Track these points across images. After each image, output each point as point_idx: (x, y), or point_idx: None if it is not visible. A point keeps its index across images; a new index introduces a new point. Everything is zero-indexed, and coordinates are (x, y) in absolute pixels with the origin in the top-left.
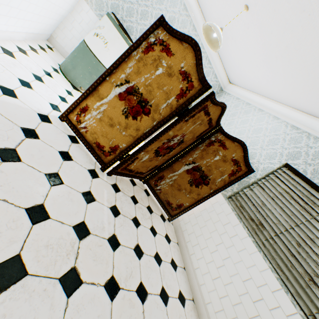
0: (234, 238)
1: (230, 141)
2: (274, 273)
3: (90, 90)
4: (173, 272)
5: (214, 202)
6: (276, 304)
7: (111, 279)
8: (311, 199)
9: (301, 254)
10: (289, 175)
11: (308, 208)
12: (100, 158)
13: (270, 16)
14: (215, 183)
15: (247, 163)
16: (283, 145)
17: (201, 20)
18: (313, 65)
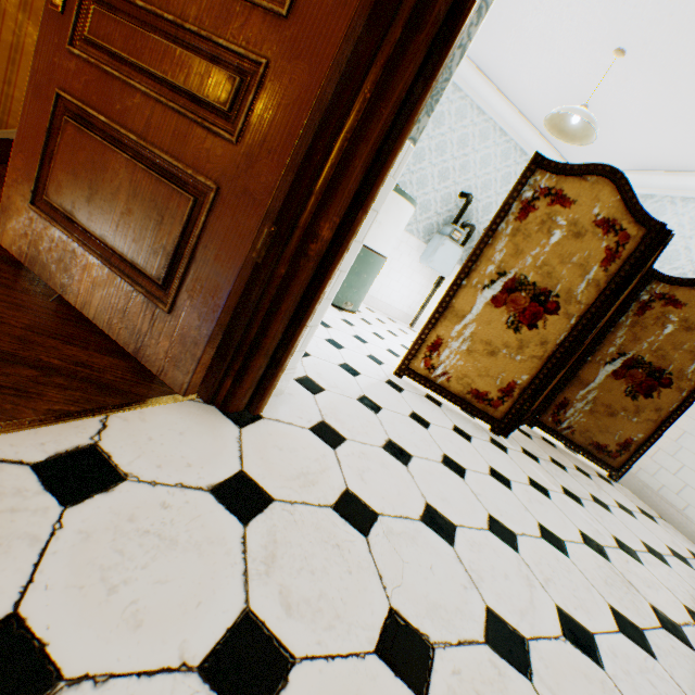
0: None
1: (683, 290)
2: None
3: (440, 312)
4: None
5: None
6: None
7: (688, 611)
8: None
9: None
10: None
11: None
12: (485, 414)
13: (688, 52)
14: (685, 377)
15: None
16: None
17: (491, 92)
18: None
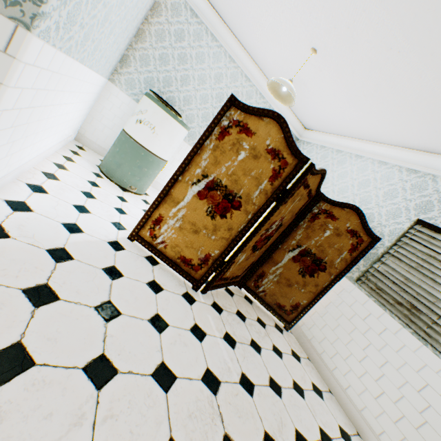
0: (384, 333)
1: (338, 209)
2: None
3: (162, 197)
4: (321, 402)
5: (339, 290)
6: None
7: (265, 436)
8: None
9: None
10: (428, 233)
11: None
12: (189, 275)
13: (347, 56)
14: (334, 266)
15: (369, 230)
16: (405, 197)
17: (254, 68)
18: (417, 100)
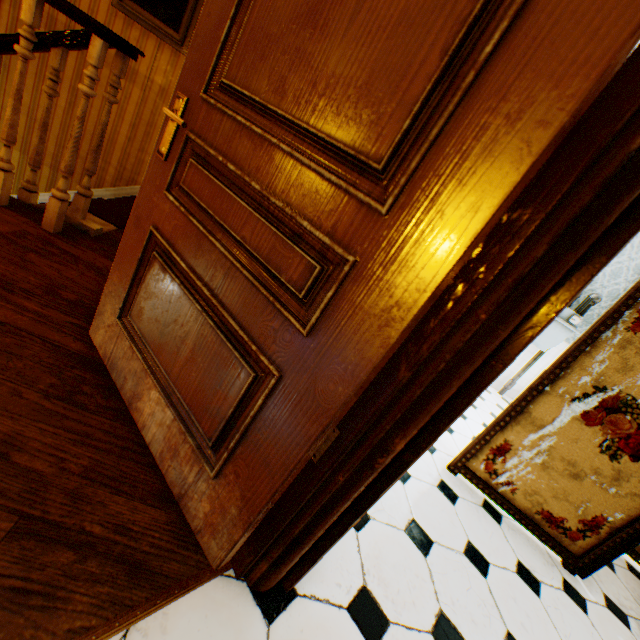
0: None
1: None
2: None
3: (512, 415)
4: None
5: None
6: None
7: None
8: None
9: None
10: None
11: None
12: (557, 543)
13: None
14: None
15: None
16: None
17: None
18: None
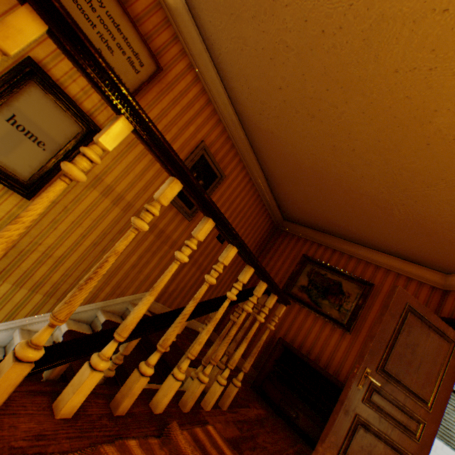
0: None
1: None
2: (447, 445)
3: None
4: None
5: None
6: None
7: None
8: None
9: (449, 425)
10: None
11: None
12: None
13: None
14: None
15: None
16: None
17: None
18: None
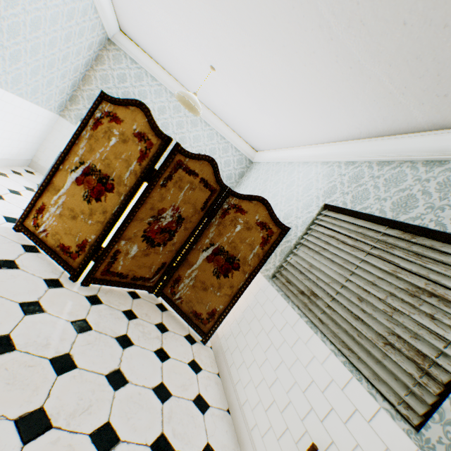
0: (284, 328)
1: (246, 202)
2: (339, 357)
3: (45, 186)
4: (196, 415)
5: (257, 291)
6: (351, 408)
7: (36, 412)
8: (359, 231)
9: (365, 311)
10: (331, 215)
11: (359, 244)
12: (67, 263)
13: (230, 64)
14: (248, 263)
15: (277, 220)
16: (317, 187)
17: None
18: (289, 88)
